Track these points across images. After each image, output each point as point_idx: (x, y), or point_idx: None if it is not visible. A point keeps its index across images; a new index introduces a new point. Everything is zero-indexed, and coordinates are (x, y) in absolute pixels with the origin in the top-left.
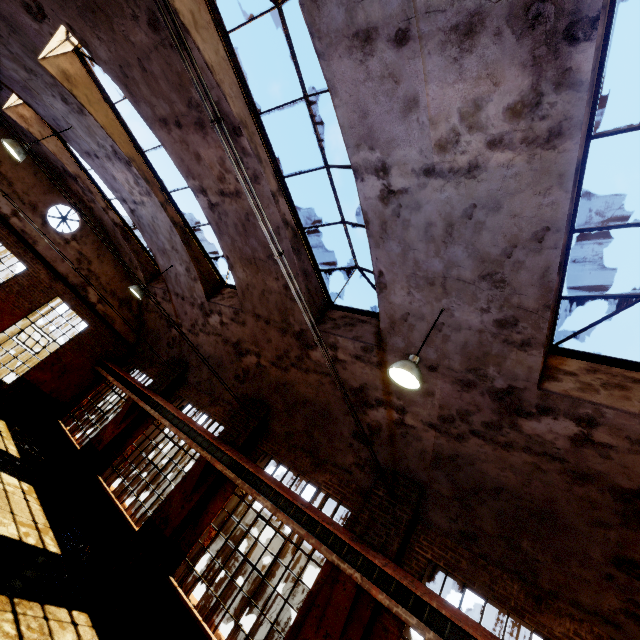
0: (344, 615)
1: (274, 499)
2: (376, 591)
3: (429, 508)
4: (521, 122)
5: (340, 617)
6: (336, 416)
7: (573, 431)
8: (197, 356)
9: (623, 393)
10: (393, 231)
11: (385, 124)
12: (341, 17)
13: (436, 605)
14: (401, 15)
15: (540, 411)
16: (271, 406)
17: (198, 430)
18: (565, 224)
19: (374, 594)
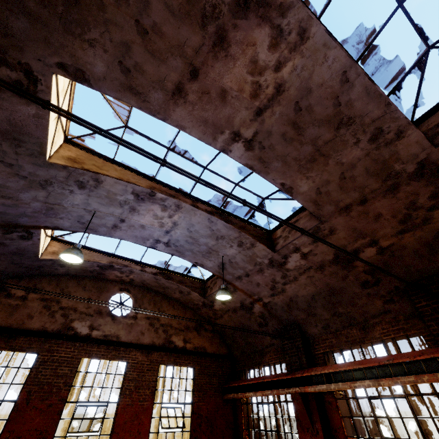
0: None
1: None
2: None
3: None
4: None
5: None
6: None
7: None
8: (299, 308)
9: None
10: None
11: None
12: None
13: None
14: None
15: None
16: None
17: (415, 358)
18: None
19: None
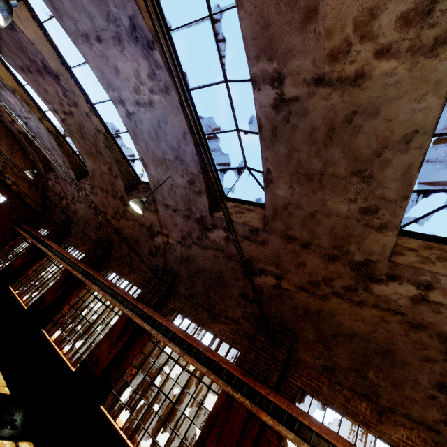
0: (120, 330)
1: (100, 286)
2: (136, 319)
3: (178, 285)
4: (155, 82)
5: (118, 332)
6: (142, 243)
7: (224, 235)
8: (76, 217)
9: (241, 215)
10: (138, 135)
11: (112, 79)
12: (73, 26)
13: (161, 321)
14: (94, 29)
15: (213, 227)
16: (113, 242)
17: (68, 256)
18: (189, 130)
19: (135, 320)
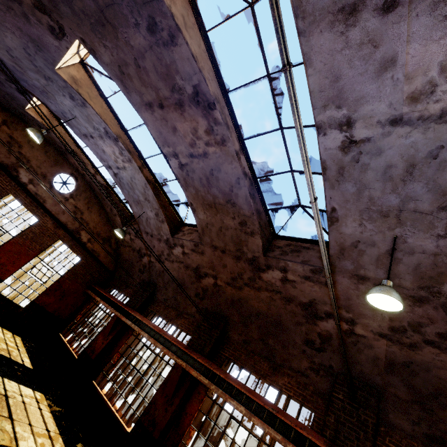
0: None
1: (246, 403)
2: None
3: (389, 410)
4: None
5: None
6: (288, 326)
7: None
8: (163, 279)
9: None
10: (350, 174)
11: (356, 85)
12: None
13: None
14: None
15: None
16: (228, 318)
17: (172, 340)
18: None
19: None
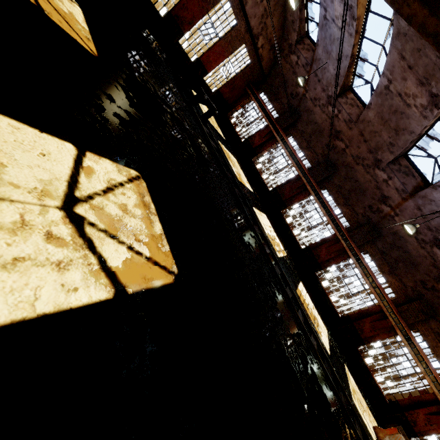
0: (336, 250)
1: (326, 211)
2: (348, 251)
3: (378, 240)
4: None
5: (334, 249)
6: (366, 196)
7: None
8: (308, 117)
9: None
10: None
11: None
12: None
13: (363, 262)
14: None
15: None
16: (338, 170)
17: (302, 166)
18: None
19: (347, 251)
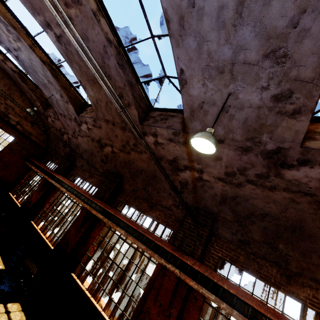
0: (170, 294)
1: (126, 229)
2: (189, 280)
3: (219, 227)
4: None
5: (168, 295)
6: (160, 178)
7: None
8: (79, 150)
9: None
10: (189, 25)
11: None
12: None
13: (226, 287)
14: None
15: (300, 163)
16: (123, 175)
17: (81, 192)
18: None
19: (188, 282)
